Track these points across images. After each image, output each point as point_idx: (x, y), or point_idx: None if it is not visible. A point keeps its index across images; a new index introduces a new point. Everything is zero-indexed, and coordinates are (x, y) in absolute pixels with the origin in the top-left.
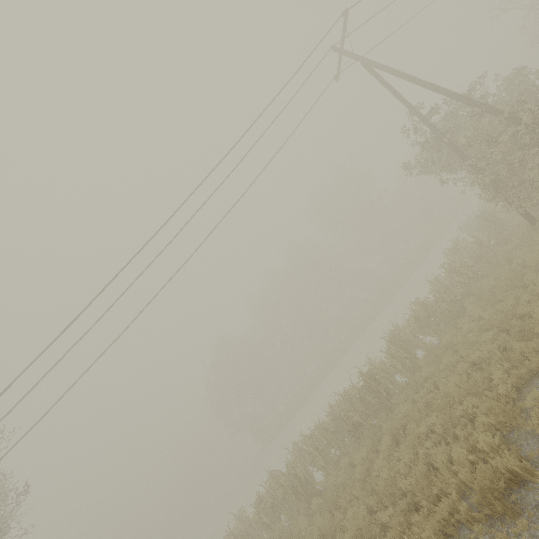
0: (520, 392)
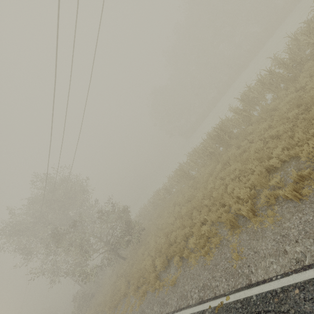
0: (284, 164)
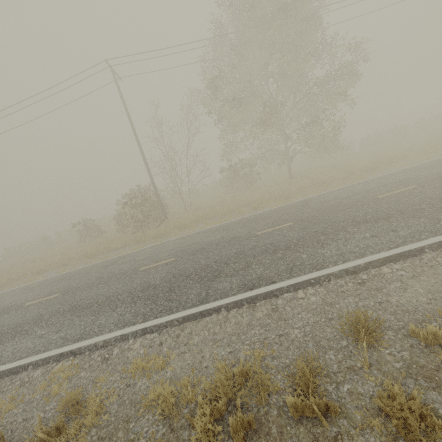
0: None
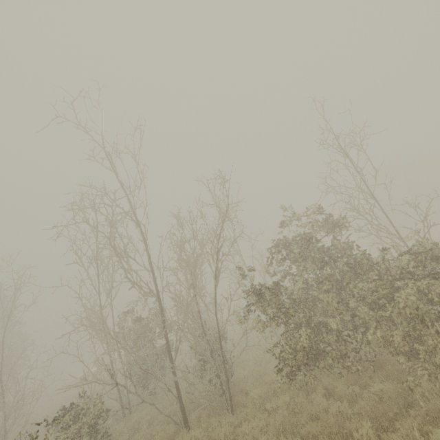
0: None
